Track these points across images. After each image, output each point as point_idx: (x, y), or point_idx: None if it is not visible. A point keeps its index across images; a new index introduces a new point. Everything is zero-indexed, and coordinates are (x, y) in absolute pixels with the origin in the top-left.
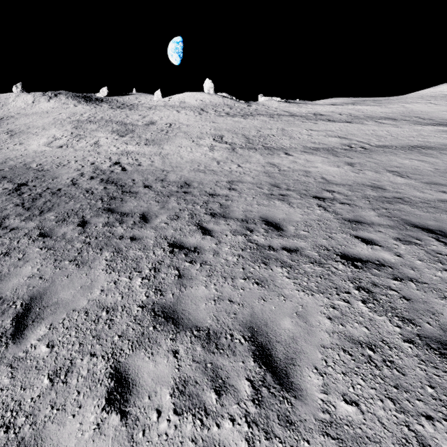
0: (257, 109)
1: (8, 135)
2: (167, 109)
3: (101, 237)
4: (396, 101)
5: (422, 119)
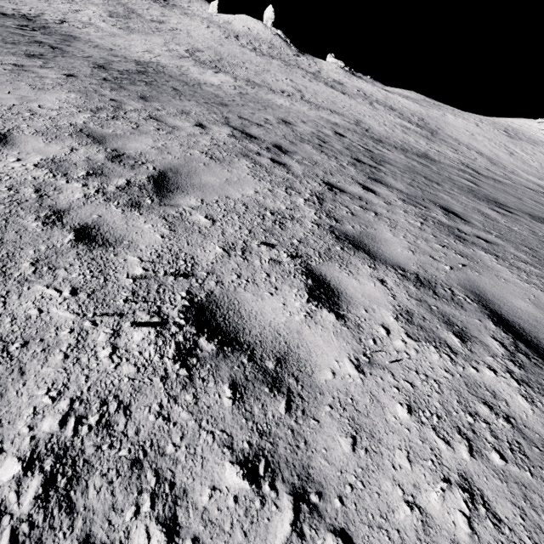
0: (298, 60)
1: None
2: (201, 21)
3: None
4: (451, 112)
5: (417, 120)
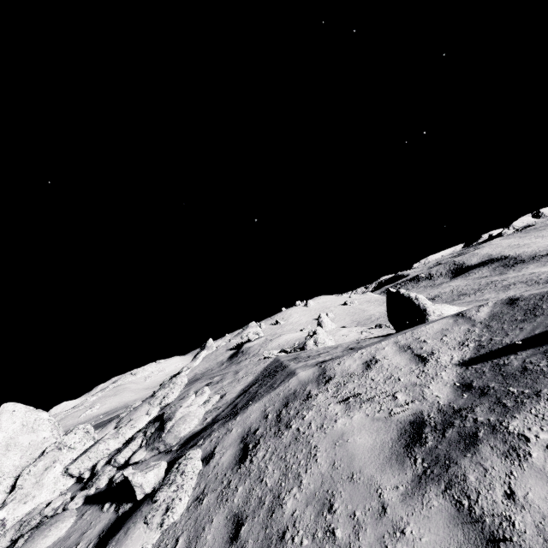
0: None
1: None
2: None
3: None
4: None
5: None
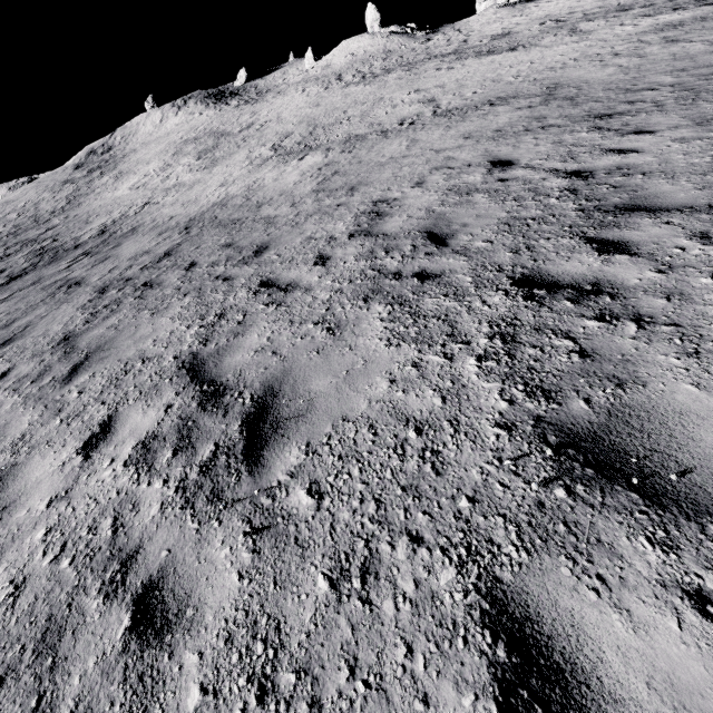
0: (428, 47)
1: (114, 180)
2: (295, 89)
3: (19, 279)
4: None
5: None
